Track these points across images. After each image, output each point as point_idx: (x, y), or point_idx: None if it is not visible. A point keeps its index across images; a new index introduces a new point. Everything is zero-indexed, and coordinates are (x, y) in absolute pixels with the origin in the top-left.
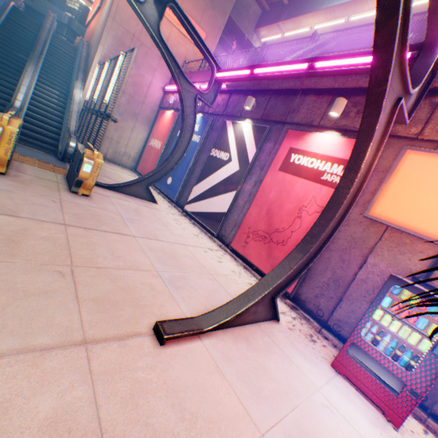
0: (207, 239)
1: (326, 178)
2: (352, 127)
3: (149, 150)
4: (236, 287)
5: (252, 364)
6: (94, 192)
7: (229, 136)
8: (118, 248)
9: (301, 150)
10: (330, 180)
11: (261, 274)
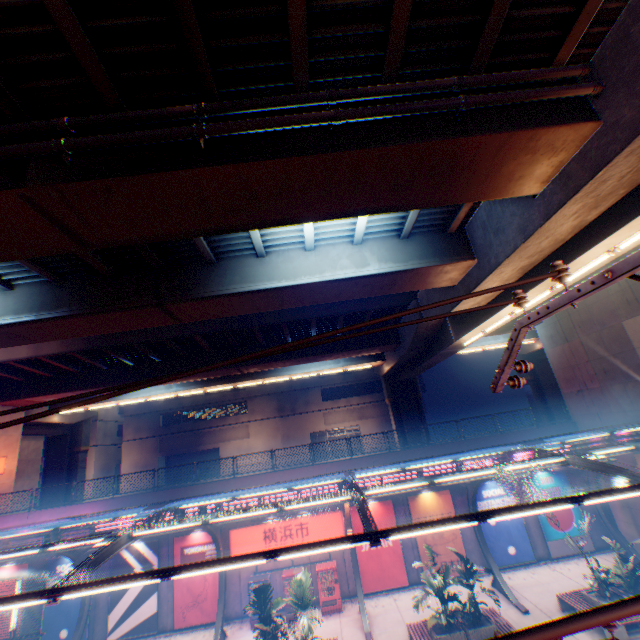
0: None
1: (209, 552)
2: None
3: None
4: None
5: None
6: None
7: (127, 556)
8: None
9: (189, 544)
10: (211, 552)
11: (204, 624)
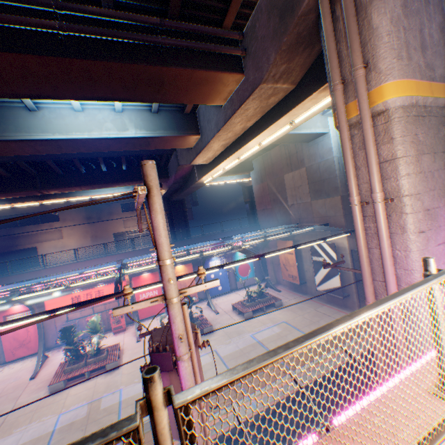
0: None
1: None
2: None
3: None
4: (31, 364)
5: (52, 364)
6: None
7: None
8: None
9: (11, 314)
10: None
11: (31, 355)
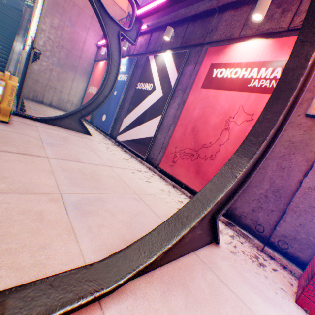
0: (136, 163)
1: (253, 84)
2: (278, 28)
3: (88, 96)
4: (165, 207)
5: None
6: (19, 122)
7: (152, 68)
8: (10, 168)
9: (223, 63)
10: (259, 85)
11: (190, 192)
